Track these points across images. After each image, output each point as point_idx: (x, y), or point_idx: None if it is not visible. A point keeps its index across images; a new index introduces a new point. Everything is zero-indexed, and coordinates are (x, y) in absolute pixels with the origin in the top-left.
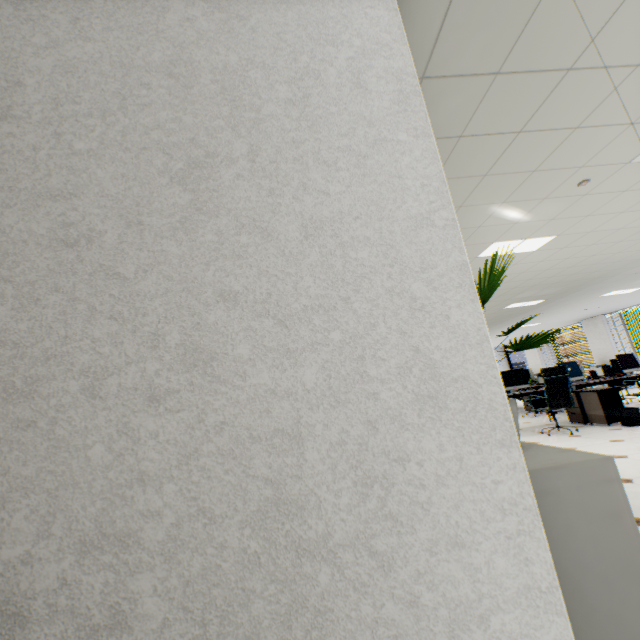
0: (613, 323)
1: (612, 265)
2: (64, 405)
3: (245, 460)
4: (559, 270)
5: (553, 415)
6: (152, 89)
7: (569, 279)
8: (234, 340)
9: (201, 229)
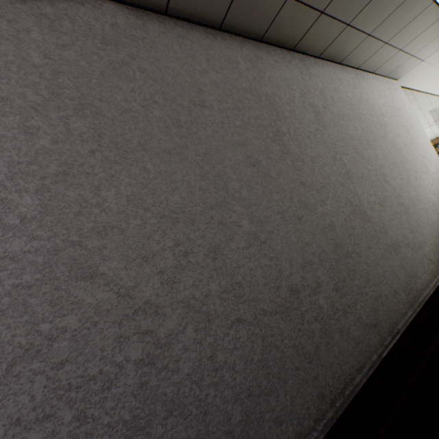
0: None
1: None
2: (420, 174)
3: (436, 182)
4: None
5: None
6: (394, 112)
7: None
8: (426, 164)
9: (414, 144)
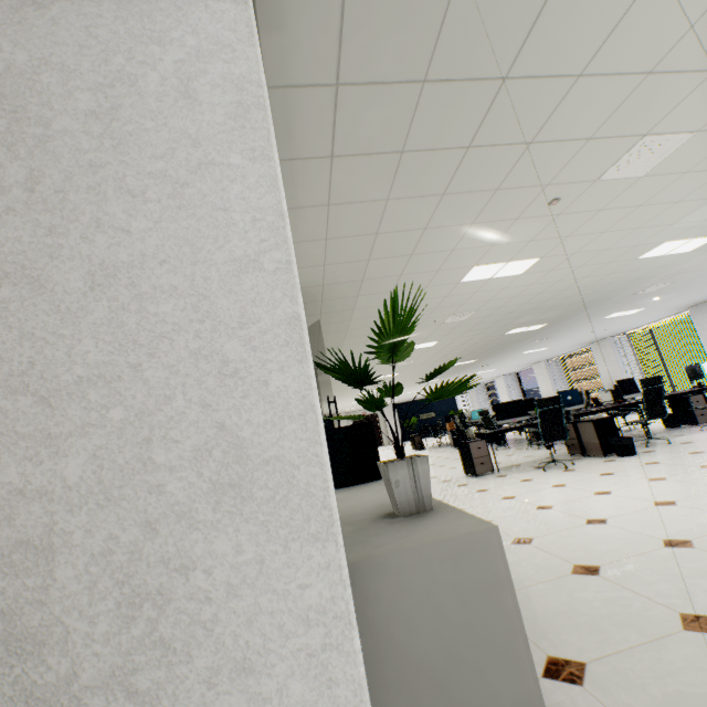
0: (621, 345)
1: (607, 286)
2: None
3: None
4: (553, 293)
5: (549, 449)
6: None
7: (566, 302)
8: None
9: None
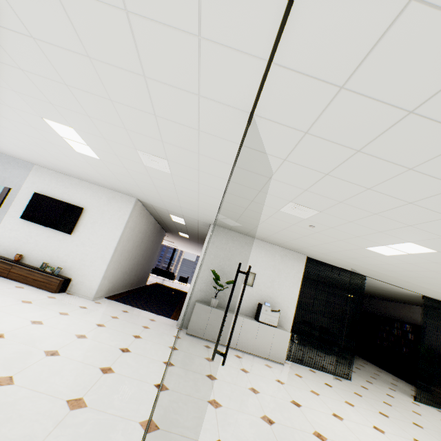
0: None
1: None
2: None
3: None
4: None
5: None
6: None
7: None
8: None
9: None
